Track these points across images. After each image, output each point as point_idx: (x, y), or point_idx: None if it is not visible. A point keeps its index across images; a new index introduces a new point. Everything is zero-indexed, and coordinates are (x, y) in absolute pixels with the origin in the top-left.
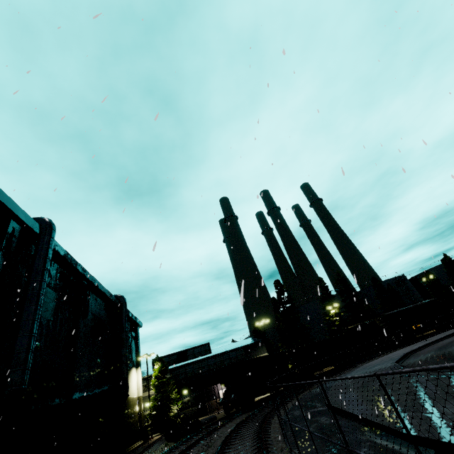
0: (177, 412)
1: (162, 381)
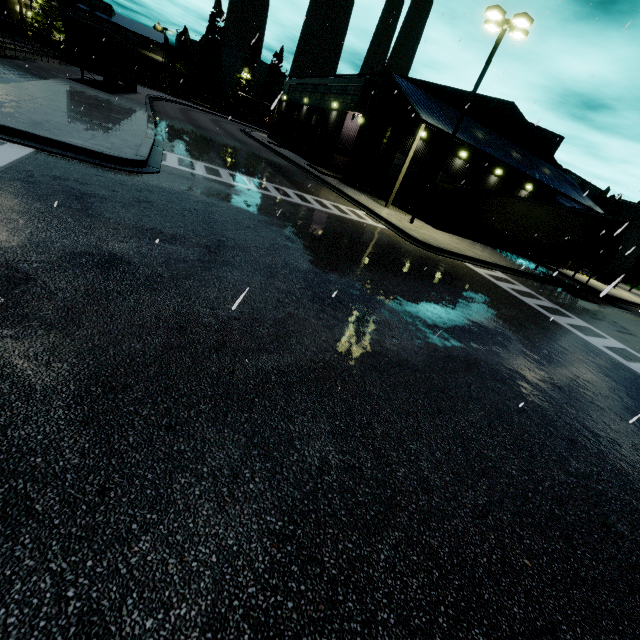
0: (60, 41)
1: (46, 4)
